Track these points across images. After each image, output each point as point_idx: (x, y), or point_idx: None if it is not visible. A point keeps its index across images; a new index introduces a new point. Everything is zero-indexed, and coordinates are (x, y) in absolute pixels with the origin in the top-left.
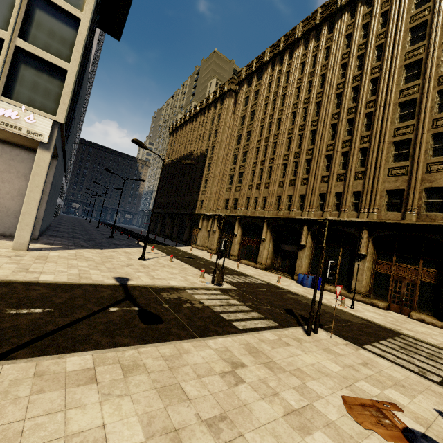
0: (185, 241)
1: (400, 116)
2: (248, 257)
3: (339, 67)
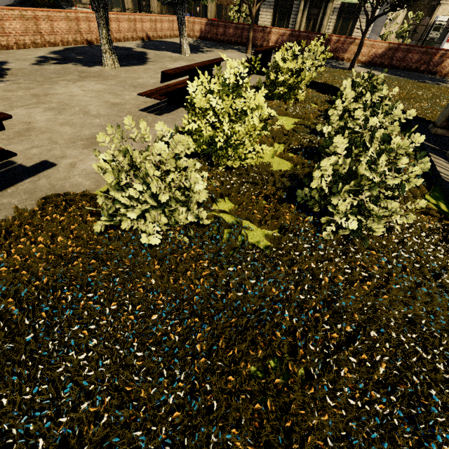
0: (65, 1)
1: None
2: (142, 9)
3: None
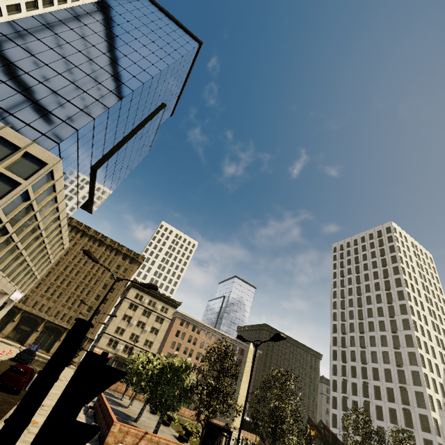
0: None
1: (95, 297)
2: None
3: (93, 264)
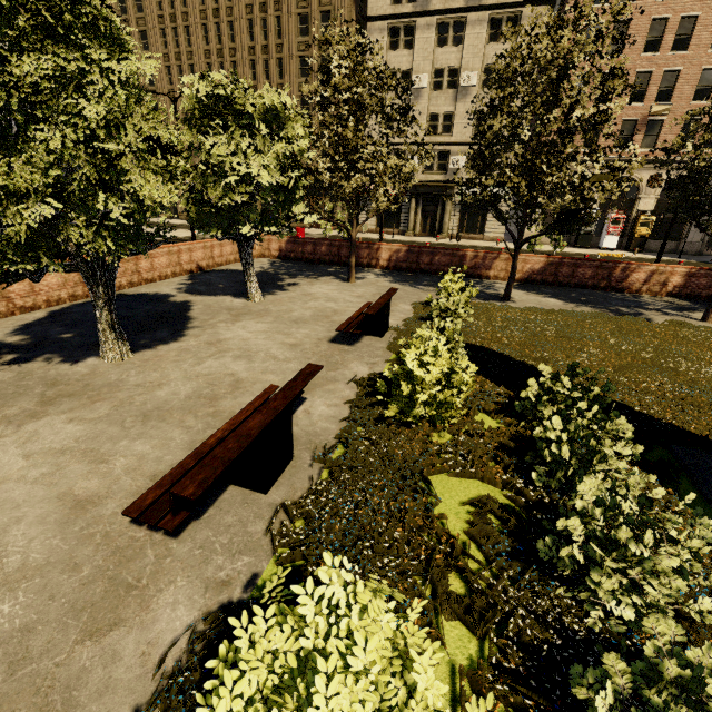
0: None
1: (301, 71)
2: None
3: None
